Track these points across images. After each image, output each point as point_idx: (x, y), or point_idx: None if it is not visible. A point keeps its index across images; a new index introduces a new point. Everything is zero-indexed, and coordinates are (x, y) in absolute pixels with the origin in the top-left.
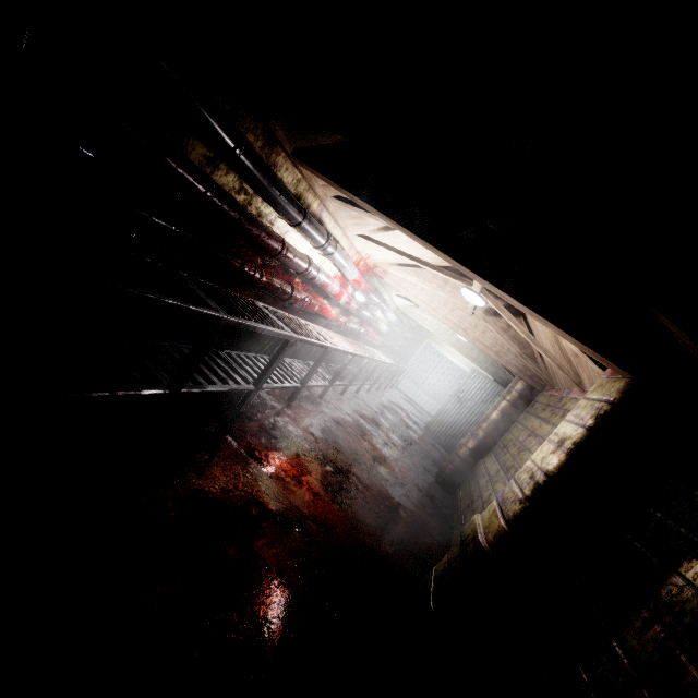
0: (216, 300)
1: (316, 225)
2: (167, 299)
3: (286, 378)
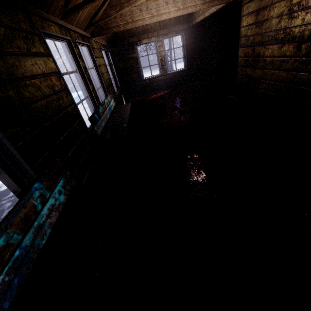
0: None
1: None
2: None
3: None
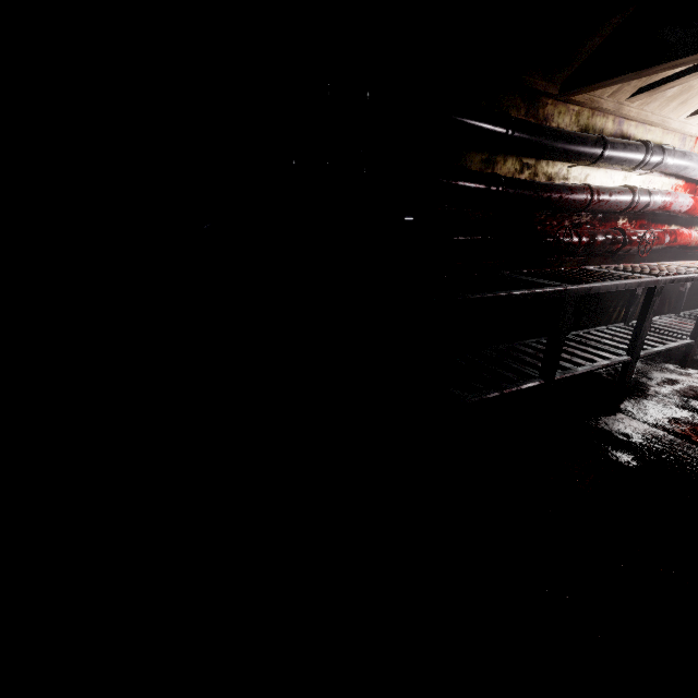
0: (549, 279)
1: (622, 143)
2: (514, 292)
3: (664, 339)
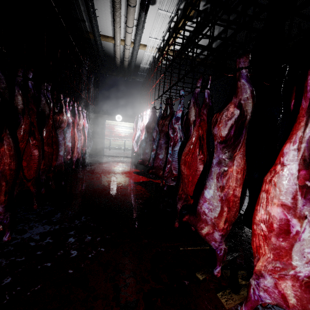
0: None
1: None
2: None
3: None
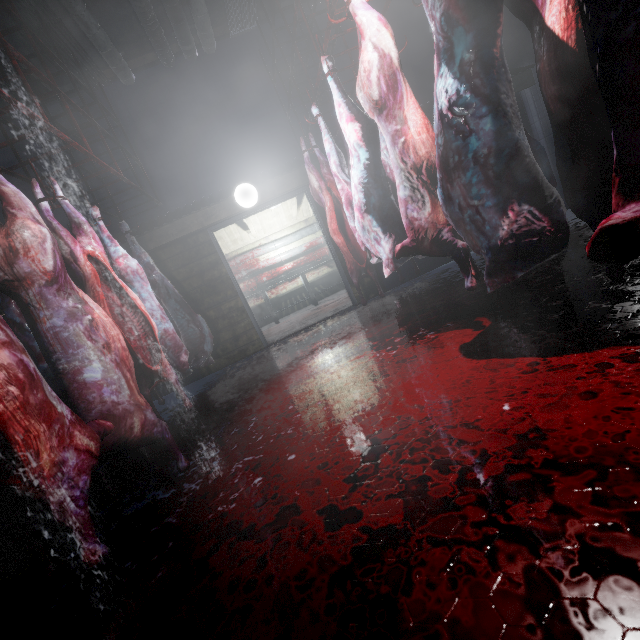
0: None
1: None
2: None
3: None
